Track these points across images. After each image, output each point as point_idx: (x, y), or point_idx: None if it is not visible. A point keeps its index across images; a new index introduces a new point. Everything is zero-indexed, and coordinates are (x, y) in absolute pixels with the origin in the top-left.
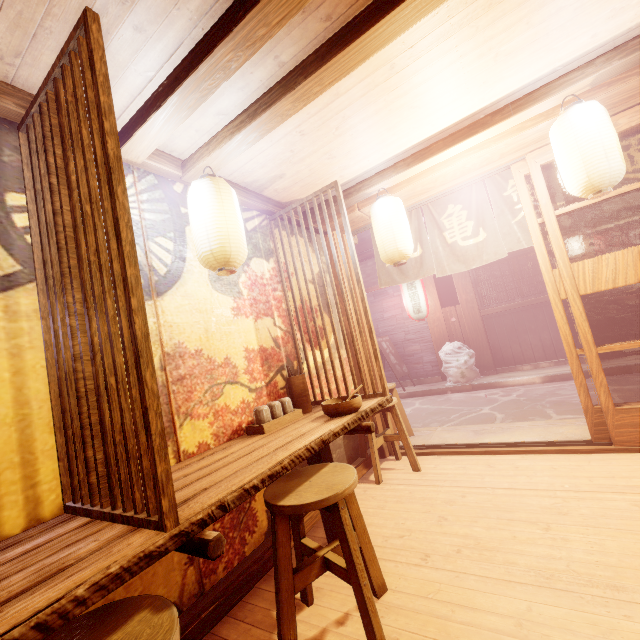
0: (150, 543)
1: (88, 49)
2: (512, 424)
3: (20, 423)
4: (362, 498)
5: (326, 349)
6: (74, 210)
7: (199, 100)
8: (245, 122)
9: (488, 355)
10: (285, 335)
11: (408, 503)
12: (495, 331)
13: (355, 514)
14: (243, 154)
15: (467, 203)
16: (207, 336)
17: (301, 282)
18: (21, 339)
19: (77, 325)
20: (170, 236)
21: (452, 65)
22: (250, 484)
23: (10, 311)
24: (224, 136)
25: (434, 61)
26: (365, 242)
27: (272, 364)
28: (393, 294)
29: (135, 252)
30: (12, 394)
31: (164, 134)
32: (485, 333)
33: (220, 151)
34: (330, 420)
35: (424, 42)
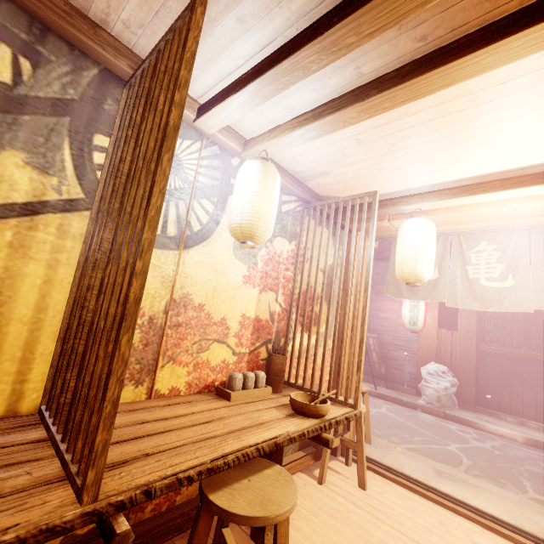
0: (59, 515)
1: (187, 27)
2: (479, 481)
3: (33, 324)
4: (300, 492)
5: (315, 335)
6: (132, 162)
7: (273, 92)
8: (309, 120)
9: (472, 390)
10: (282, 312)
11: (342, 523)
12: (487, 370)
13: (282, 532)
14: (299, 147)
15: (503, 245)
16: (213, 294)
17: (313, 269)
18: (61, 255)
19: (99, 261)
20: (213, 200)
21: (543, 110)
22: (185, 474)
23: (62, 229)
24: (286, 128)
25: (523, 102)
26: (384, 245)
27: (261, 335)
28: (394, 298)
29: (158, 218)
30: (36, 298)
31: (236, 115)
32: (475, 368)
33: (279, 140)
34: (293, 416)
35: (520, 80)
